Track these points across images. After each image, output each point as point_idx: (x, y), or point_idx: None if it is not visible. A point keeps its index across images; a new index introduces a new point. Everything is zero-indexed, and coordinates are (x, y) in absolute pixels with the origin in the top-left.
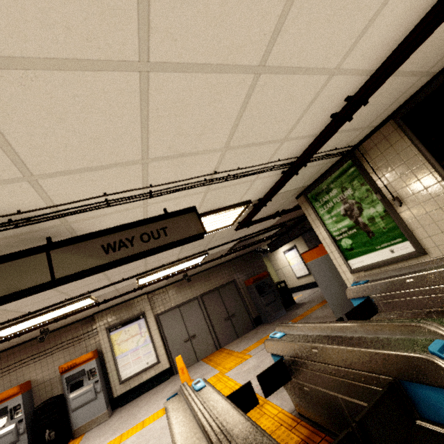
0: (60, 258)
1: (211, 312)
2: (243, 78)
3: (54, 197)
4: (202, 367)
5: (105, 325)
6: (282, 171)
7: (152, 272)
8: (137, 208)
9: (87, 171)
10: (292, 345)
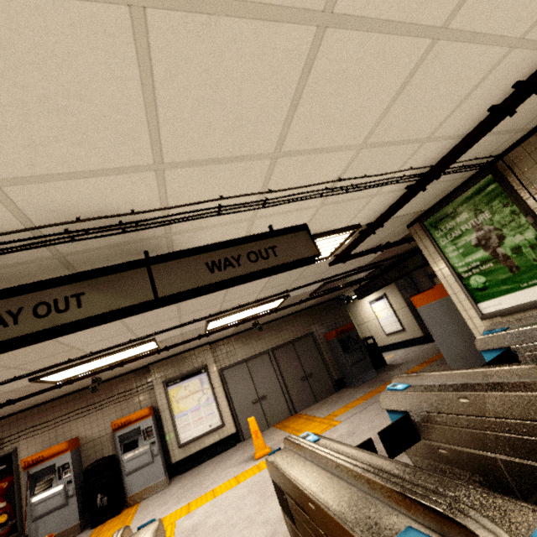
0: (161, 274)
1: (284, 370)
2: (418, 44)
3: (171, 196)
4: (276, 433)
5: (161, 377)
6: (407, 185)
7: (225, 315)
8: (244, 222)
9: (216, 163)
10: (425, 396)
